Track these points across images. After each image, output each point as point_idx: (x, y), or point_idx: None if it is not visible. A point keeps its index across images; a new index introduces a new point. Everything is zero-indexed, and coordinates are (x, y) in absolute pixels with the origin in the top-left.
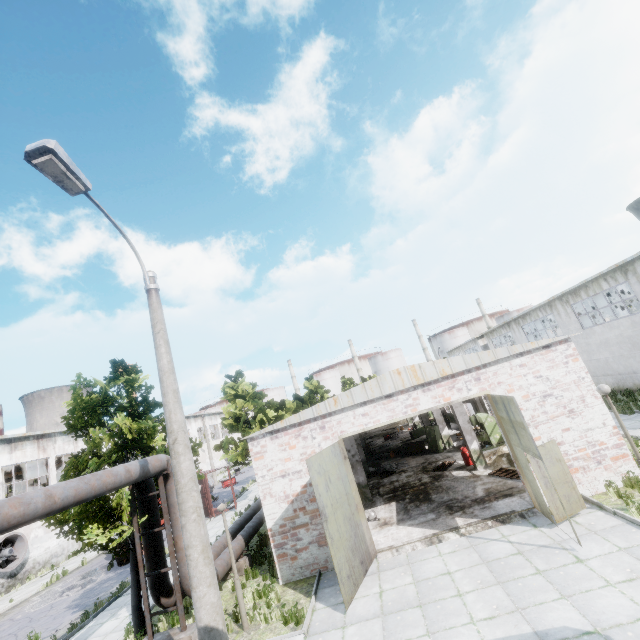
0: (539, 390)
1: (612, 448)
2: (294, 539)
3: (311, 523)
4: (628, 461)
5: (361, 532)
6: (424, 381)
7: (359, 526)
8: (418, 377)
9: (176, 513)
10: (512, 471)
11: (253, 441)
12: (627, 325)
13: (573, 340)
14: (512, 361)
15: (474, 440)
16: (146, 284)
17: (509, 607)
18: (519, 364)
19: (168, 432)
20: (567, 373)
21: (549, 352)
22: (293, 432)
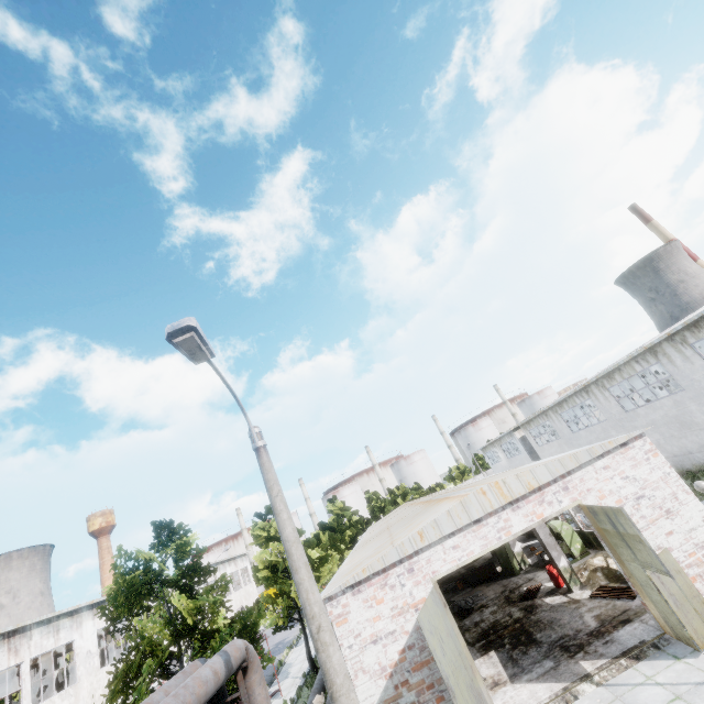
0: (630, 492)
1: None
2: None
3: (419, 701)
4: None
5: (485, 703)
6: (512, 498)
7: (481, 695)
8: (505, 495)
9: None
10: (615, 588)
11: (332, 601)
12: (670, 405)
13: (618, 424)
14: (595, 464)
15: (561, 556)
16: (255, 442)
17: None
18: (602, 466)
19: (308, 618)
20: (652, 470)
21: (628, 450)
22: (378, 581)
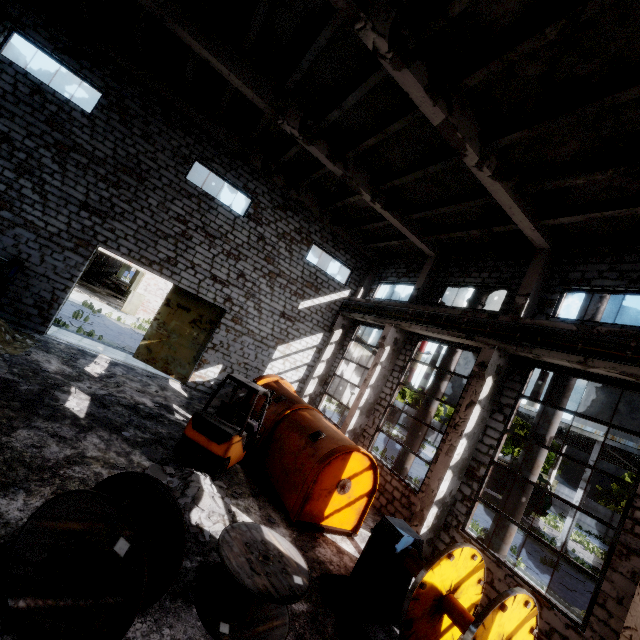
0: (162, 286)
1: None
2: None
3: None
4: None
5: None
6: None
7: None
8: None
9: None
10: None
11: None
12: None
13: None
14: None
15: None
16: None
17: (81, 300)
18: None
19: None
20: None
21: None
22: None
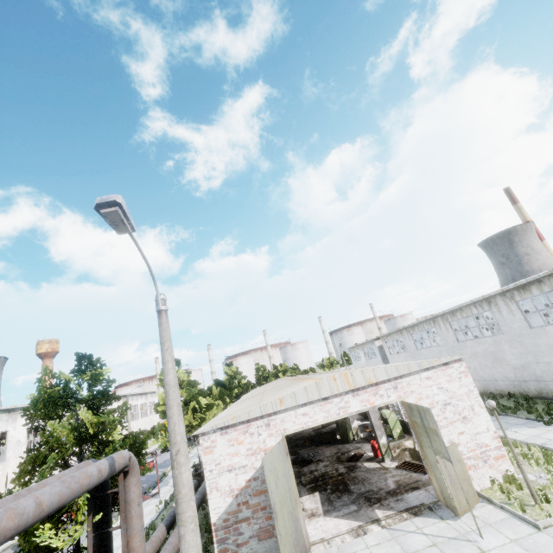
0: (441, 399)
1: (494, 449)
2: (236, 533)
3: (253, 517)
4: (506, 461)
5: (299, 526)
6: (354, 387)
7: (298, 520)
8: (350, 383)
9: (131, 511)
10: (415, 465)
11: (204, 436)
12: (490, 343)
13: (450, 350)
14: (421, 374)
15: (383, 435)
16: (158, 305)
17: None
18: (426, 377)
19: (171, 443)
20: (461, 386)
21: (448, 368)
22: (241, 428)
